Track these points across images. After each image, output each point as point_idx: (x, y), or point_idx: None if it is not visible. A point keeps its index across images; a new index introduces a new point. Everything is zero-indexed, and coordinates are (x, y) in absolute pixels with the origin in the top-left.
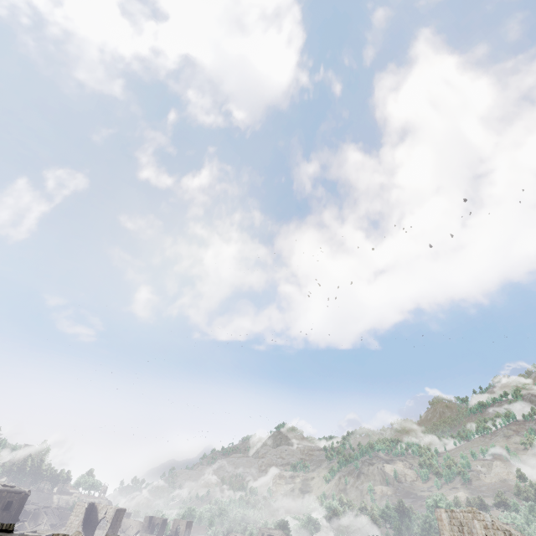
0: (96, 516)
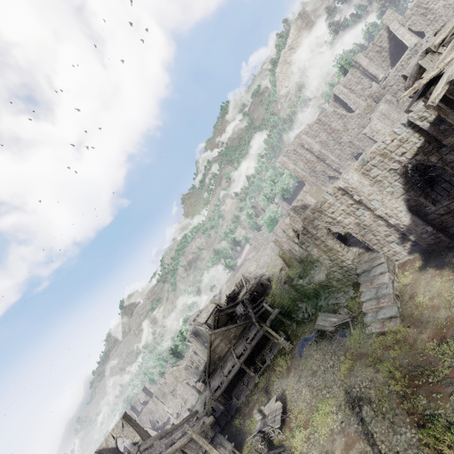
0: (109, 450)
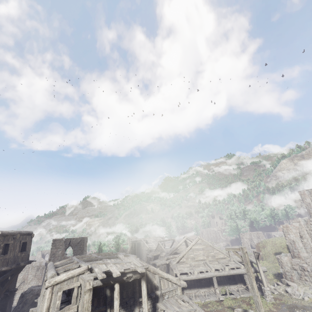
0: None
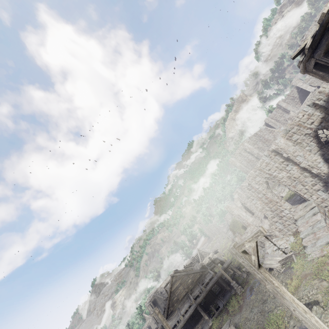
0: None
